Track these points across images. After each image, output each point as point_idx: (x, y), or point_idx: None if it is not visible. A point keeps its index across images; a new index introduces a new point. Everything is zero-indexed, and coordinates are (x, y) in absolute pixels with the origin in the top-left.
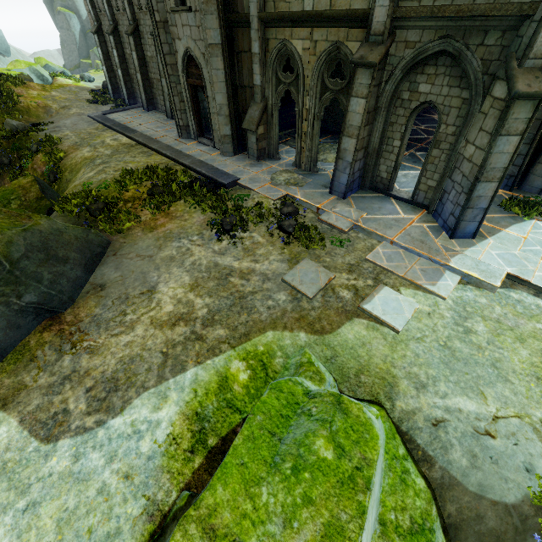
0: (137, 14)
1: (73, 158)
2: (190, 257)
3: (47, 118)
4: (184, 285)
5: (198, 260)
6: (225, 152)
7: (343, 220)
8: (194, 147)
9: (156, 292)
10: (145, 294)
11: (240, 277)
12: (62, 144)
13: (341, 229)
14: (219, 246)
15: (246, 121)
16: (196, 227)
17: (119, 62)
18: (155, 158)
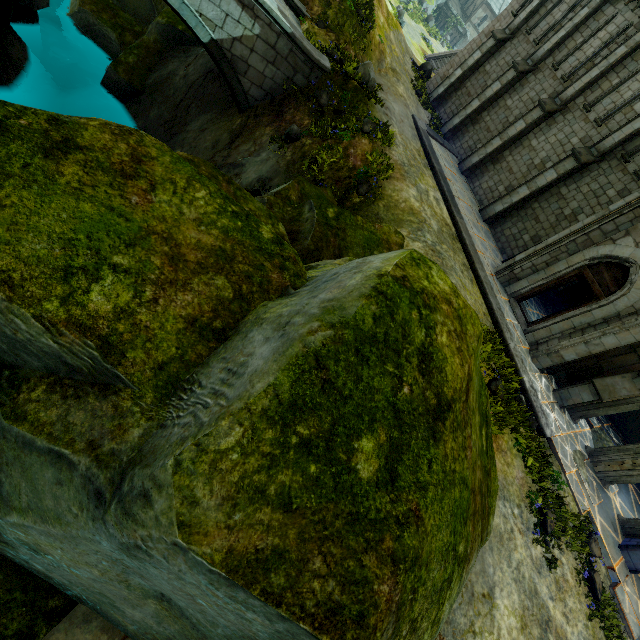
0: (574, 104)
1: (397, 189)
2: (515, 550)
3: (375, 71)
4: (515, 612)
5: (521, 564)
6: (538, 361)
7: (634, 617)
8: (507, 310)
9: (495, 605)
10: (487, 599)
11: (556, 639)
12: (391, 149)
13: (631, 631)
14: (536, 552)
15: (605, 383)
16: (516, 487)
17: (489, 98)
18: (477, 294)
